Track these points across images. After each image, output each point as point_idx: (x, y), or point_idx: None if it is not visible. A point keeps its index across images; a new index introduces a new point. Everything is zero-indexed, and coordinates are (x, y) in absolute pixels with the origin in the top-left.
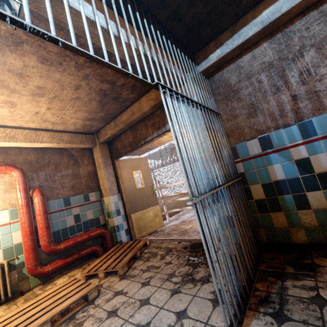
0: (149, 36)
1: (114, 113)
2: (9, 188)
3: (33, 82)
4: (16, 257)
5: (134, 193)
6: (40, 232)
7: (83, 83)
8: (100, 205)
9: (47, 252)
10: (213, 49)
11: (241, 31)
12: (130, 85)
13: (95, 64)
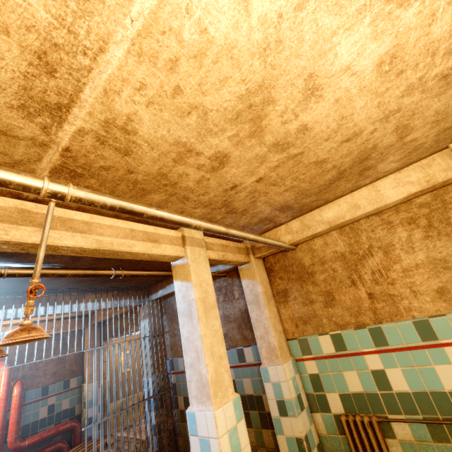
0: (96, 310)
1: None
2: None
3: None
4: None
5: (117, 378)
6: (10, 427)
7: None
8: (80, 392)
9: (12, 449)
10: (159, 288)
11: (171, 285)
12: None
13: None
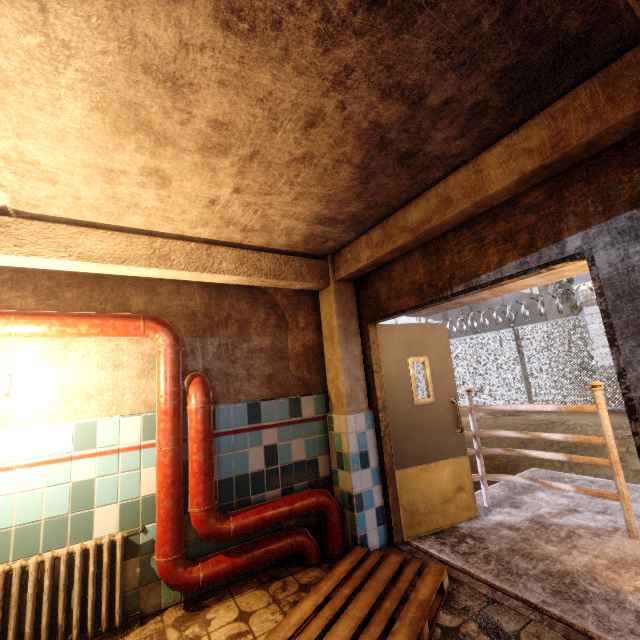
0: None
1: (387, 203)
2: (149, 367)
3: (203, 107)
4: (141, 530)
5: (405, 416)
6: (191, 481)
7: (330, 102)
8: (323, 430)
9: (201, 533)
10: None
11: None
12: (468, 102)
13: (384, 16)
